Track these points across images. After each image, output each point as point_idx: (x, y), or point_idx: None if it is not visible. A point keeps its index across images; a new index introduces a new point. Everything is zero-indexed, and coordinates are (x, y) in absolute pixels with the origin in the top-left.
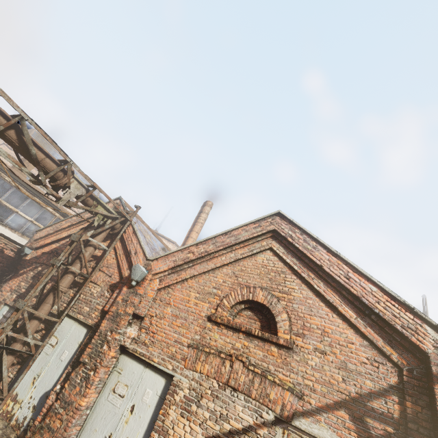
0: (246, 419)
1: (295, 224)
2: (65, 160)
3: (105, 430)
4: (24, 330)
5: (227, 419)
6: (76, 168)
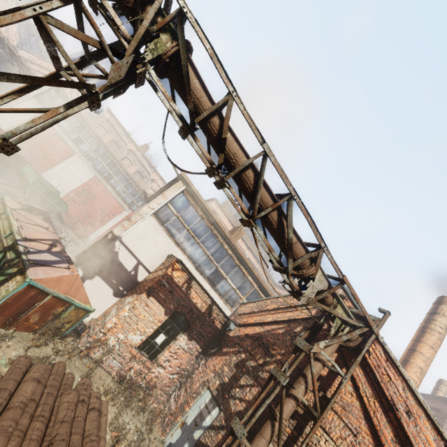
0: None
1: None
2: (315, 244)
3: None
4: None
5: None
6: (327, 256)
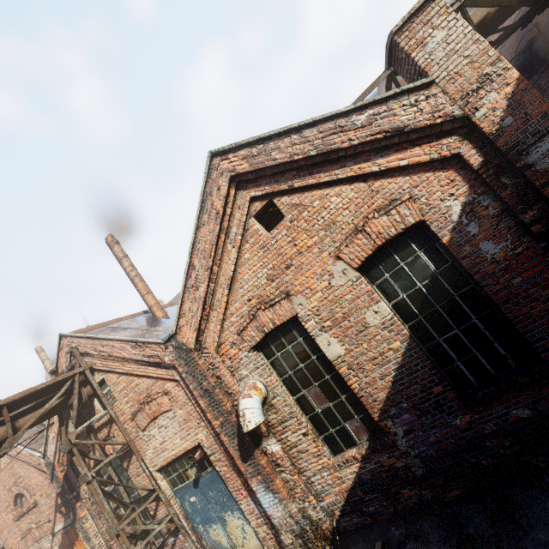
0: (49, 546)
1: None
2: None
3: None
4: None
5: None
6: None
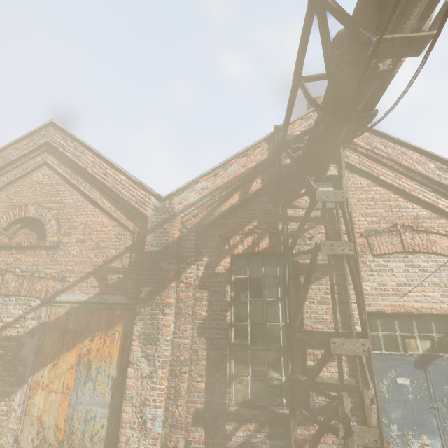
0: (17, 313)
1: (66, 132)
2: None
3: None
4: None
5: (0, 320)
6: None
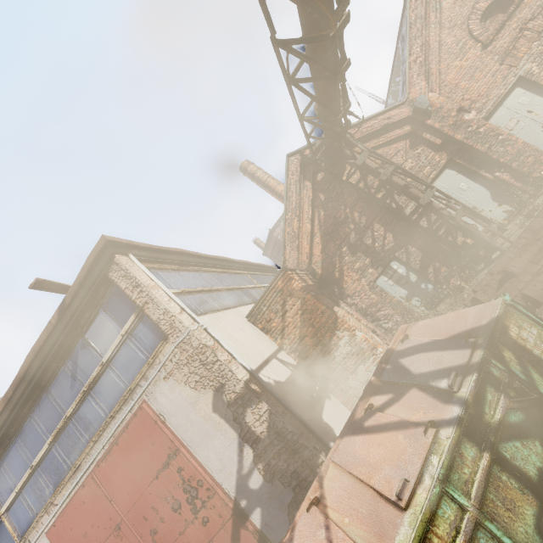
0: None
1: None
2: None
3: (537, 133)
4: (440, 210)
5: None
6: None
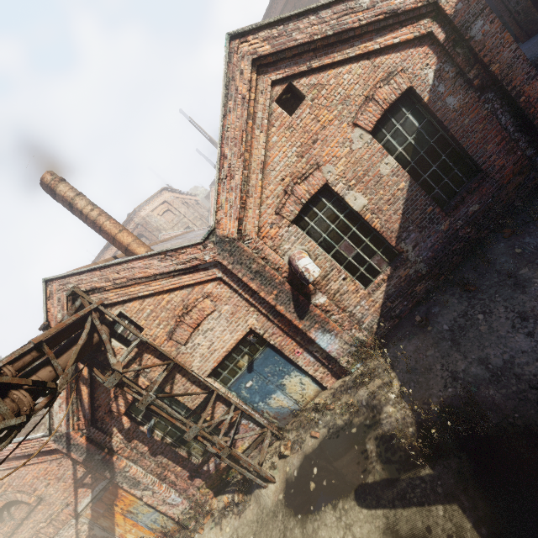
0: (73, 532)
1: None
2: None
3: None
4: None
5: None
6: None
